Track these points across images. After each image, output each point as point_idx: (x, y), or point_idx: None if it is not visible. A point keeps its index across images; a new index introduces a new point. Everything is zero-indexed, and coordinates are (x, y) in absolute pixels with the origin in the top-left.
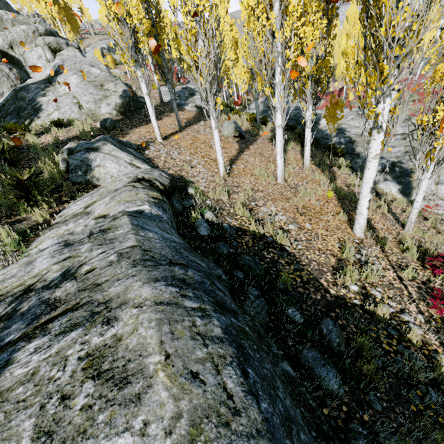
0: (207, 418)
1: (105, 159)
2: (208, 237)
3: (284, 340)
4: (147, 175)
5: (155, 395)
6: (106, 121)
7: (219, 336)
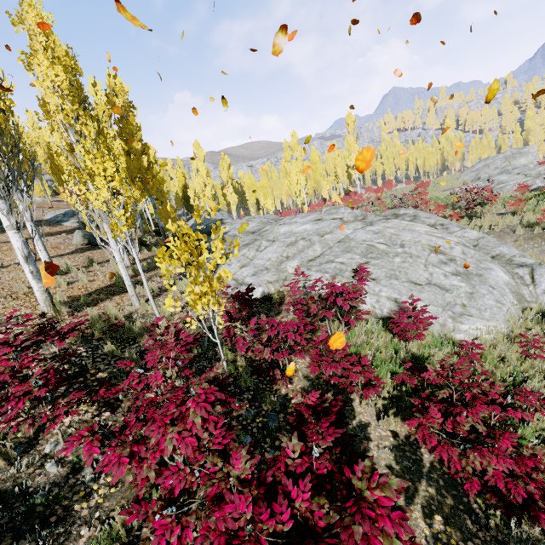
0: None
1: None
2: None
3: None
4: None
5: None
6: None
7: None
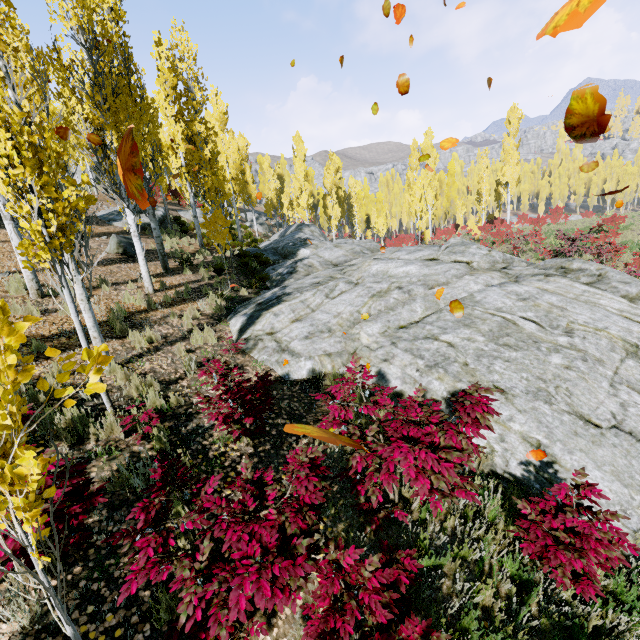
0: None
1: None
2: None
3: None
4: None
5: None
6: None
7: None
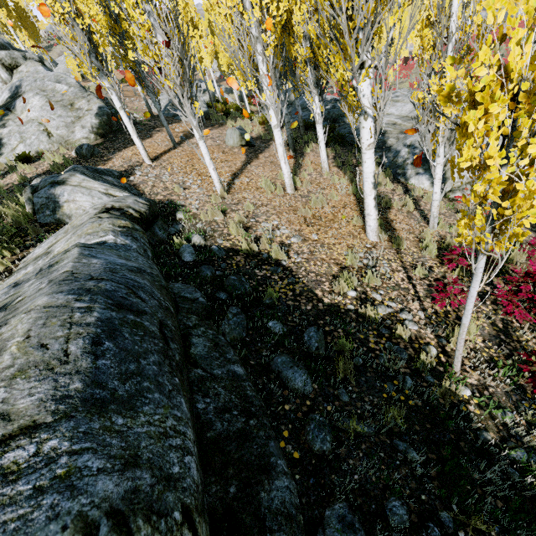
0: (35, 367)
1: (74, 192)
2: (193, 263)
3: (258, 351)
4: (118, 203)
5: (1, 359)
6: (82, 147)
7: (89, 322)
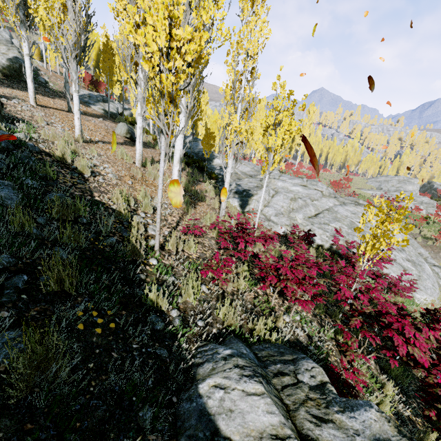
0: None
1: None
2: None
3: None
4: None
5: None
6: None
7: None
